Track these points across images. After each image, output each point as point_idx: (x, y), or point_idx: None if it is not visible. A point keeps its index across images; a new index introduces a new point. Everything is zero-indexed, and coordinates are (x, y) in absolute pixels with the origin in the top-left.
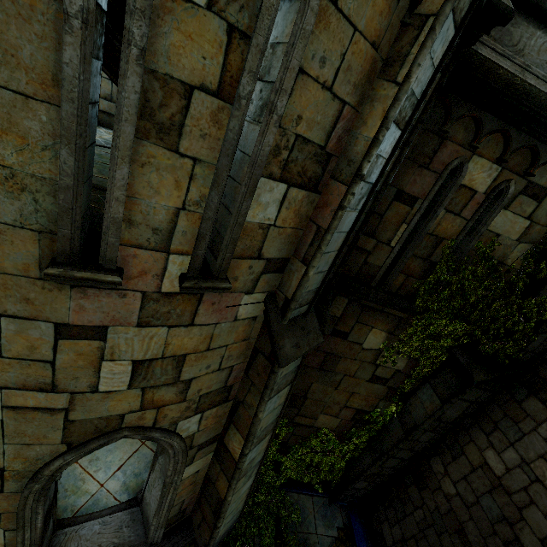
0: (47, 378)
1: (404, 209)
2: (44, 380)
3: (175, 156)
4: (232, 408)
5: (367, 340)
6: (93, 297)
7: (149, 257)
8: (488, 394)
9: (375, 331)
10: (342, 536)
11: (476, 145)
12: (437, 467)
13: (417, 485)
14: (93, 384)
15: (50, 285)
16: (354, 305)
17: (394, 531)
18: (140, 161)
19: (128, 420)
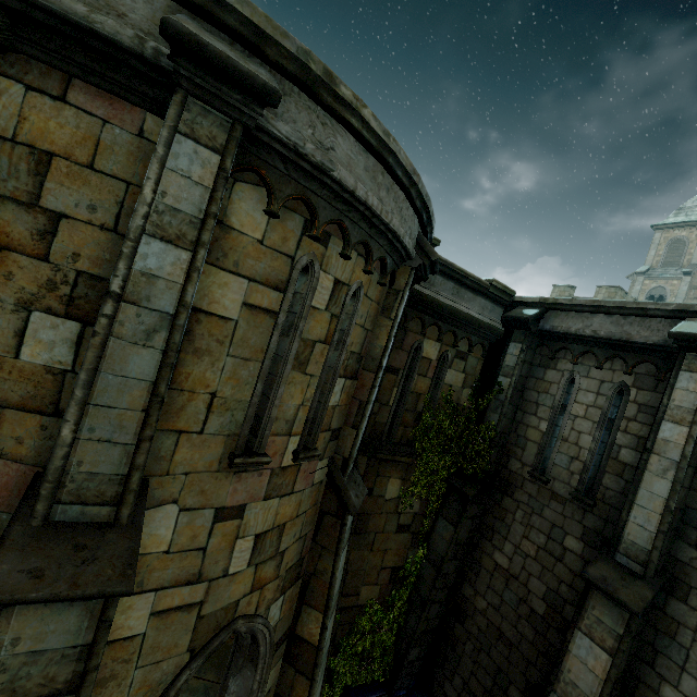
0: (196, 567)
1: (393, 378)
2: (193, 571)
3: (304, 376)
4: (302, 586)
5: (387, 491)
6: (244, 480)
7: (280, 441)
8: (481, 507)
9: (392, 480)
10: None
11: (425, 333)
12: (468, 592)
13: (459, 621)
14: (226, 566)
15: (222, 475)
16: (372, 461)
17: (455, 683)
18: (288, 381)
19: (240, 608)
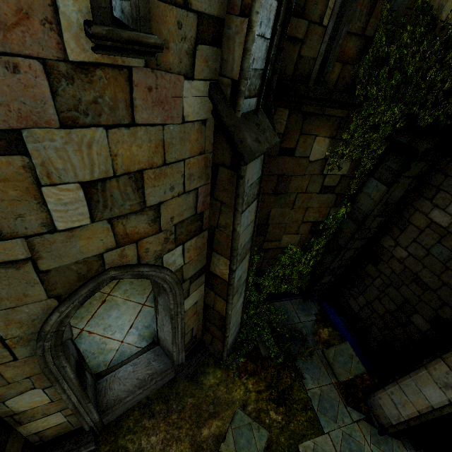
0: None
1: None
2: None
3: None
4: (208, 237)
5: (312, 152)
6: None
7: None
8: (428, 165)
9: (319, 139)
10: (319, 318)
11: None
12: (387, 243)
13: (372, 263)
14: (46, 221)
15: None
16: (295, 115)
17: (359, 301)
18: None
19: (109, 261)
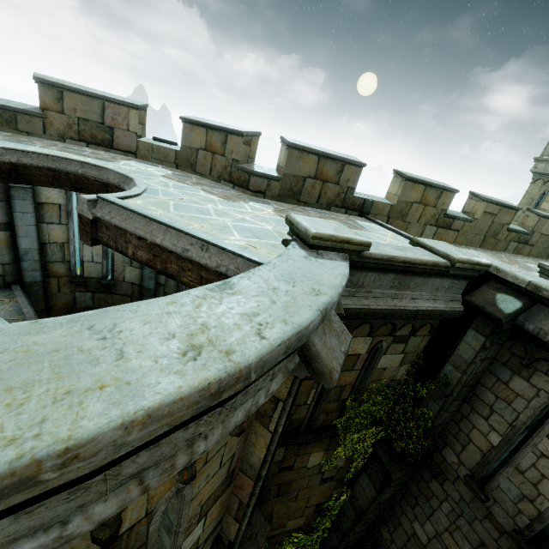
0: None
1: (310, 382)
2: None
3: None
4: None
5: (309, 462)
6: None
7: None
8: (407, 476)
9: (314, 454)
10: None
11: None
12: (385, 535)
13: None
14: None
15: None
16: (291, 447)
17: None
18: None
19: None
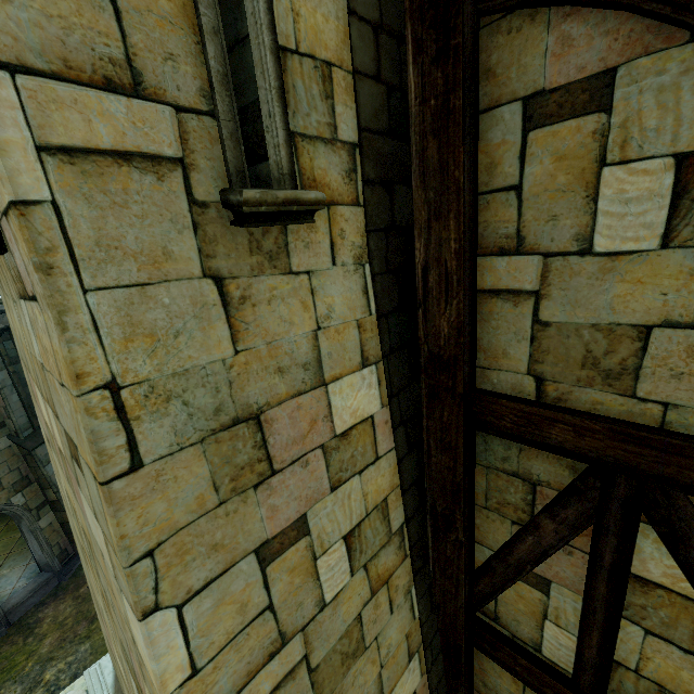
0: None
1: None
2: None
3: None
4: (39, 485)
5: None
6: None
7: None
8: None
9: None
10: None
11: None
12: None
13: None
14: None
15: None
16: None
17: None
18: None
19: None
